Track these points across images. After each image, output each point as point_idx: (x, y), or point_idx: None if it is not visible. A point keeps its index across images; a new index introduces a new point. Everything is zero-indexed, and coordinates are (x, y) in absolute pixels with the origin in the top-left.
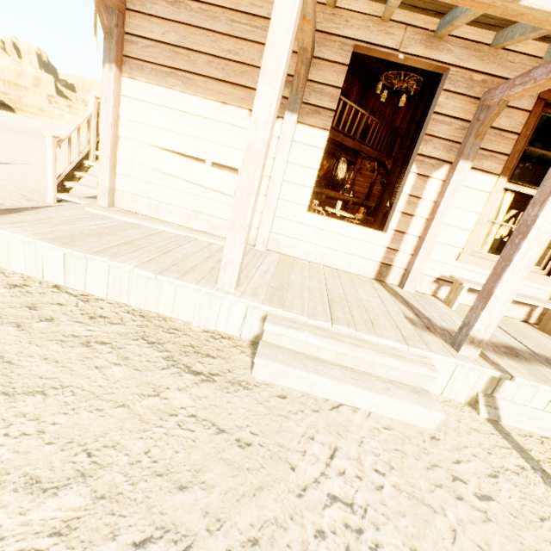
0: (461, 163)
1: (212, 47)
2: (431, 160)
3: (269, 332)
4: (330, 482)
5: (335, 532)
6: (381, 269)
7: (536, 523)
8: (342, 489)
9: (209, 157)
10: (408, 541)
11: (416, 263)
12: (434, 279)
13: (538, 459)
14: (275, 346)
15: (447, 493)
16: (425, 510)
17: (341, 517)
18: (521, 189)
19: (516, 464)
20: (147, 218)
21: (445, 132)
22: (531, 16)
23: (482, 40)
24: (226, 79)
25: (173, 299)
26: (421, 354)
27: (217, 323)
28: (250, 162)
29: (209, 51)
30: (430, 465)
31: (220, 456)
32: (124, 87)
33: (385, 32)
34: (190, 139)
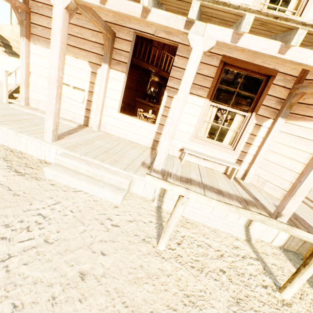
0: None
1: (70, 31)
2: (173, 89)
3: (59, 159)
4: (44, 210)
5: (28, 222)
6: (154, 143)
7: (131, 236)
8: (47, 213)
9: (71, 83)
10: (59, 229)
11: None
12: (179, 149)
13: (165, 221)
14: (61, 166)
15: (97, 222)
16: (79, 224)
17: (36, 219)
18: (218, 106)
19: (149, 220)
20: (43, 112)
21: (179, 75)
22: (156, 25)
23: None
24: (77, 46)
25: (26, 144)
26: (128, 174)
27: (45, 156)
28: (51, 84)
29: (69, 32)
30: (102, 213)
31: (1, 196)
32: (31, 48)
33: (147, 26)
34: None
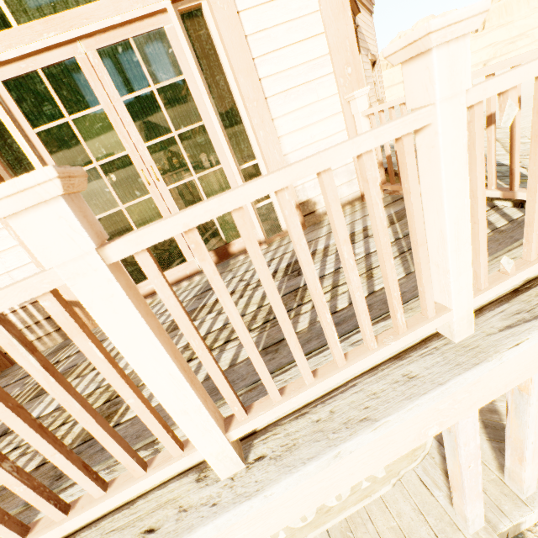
0: None
1: None
2: None
3: None
4: None
5: None
6: None
7: None
8: None
9: None
10: None
11: None
12: None
13: None
14: None
15: None
16: None
17: None
18: None
19: None
20: None
21: None
22: None
23: None
24: None
25: None
26: None
27: None
28: None
29: None
30: None
31: None
32: None
33: None
34: None
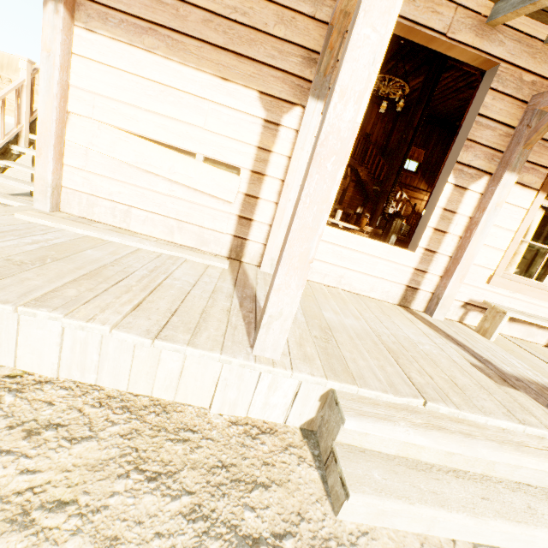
0: (507, 174)
1: (210, 0)
2: (471, 170)
3: (348, 430)
4: None
5: None
6: (407, 293)
7: None
8: None
9: (201, 149)
10: None
11: (448, 287)
12: (462, 304)
13: None
14: (359, 451)
15: None
16: None
17: None
18: None
19: None
20: (111, 228)
21: (488, 138)
22: None
23: (536, 34)
24: (229, 47)
25: (179, 374)
26: (539, 434)
27: (250, 406)
28: (328, 158)
29: (206, 5)
30: None
31: None
32: (77, 42)
33: (432, 10)
34: (175, 123)
